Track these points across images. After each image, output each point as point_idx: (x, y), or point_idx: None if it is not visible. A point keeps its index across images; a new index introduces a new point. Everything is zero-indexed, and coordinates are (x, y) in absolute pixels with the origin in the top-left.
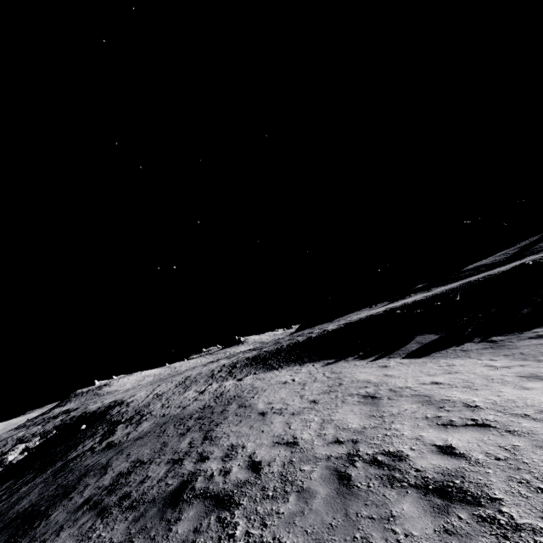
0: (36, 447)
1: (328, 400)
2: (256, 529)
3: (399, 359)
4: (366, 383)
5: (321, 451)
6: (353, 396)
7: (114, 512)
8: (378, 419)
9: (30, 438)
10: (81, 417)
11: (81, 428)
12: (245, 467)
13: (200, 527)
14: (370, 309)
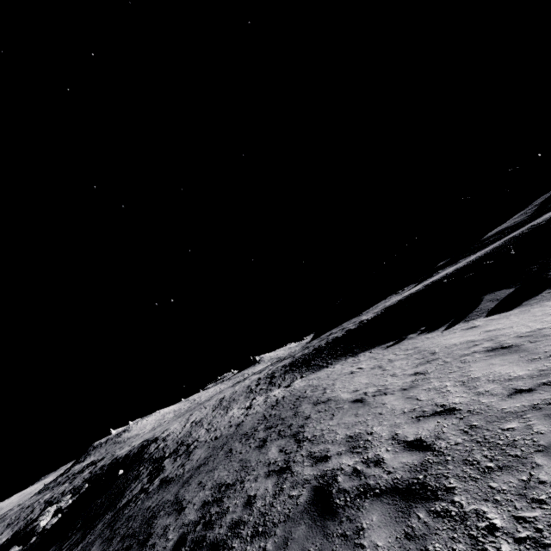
0: (69, 506)
1: (438, 367)
2: (529, 509)
3: (482, 318)
4: (471, 342)
5: (511, 405)
6: (471, 355)
7: (236, 545)
8: (550, 358)
9: (59, 498)
10: (113, 464)
11: (119, 473)
12: (402, 450)
13: (413, 530)
14: (398, 294)
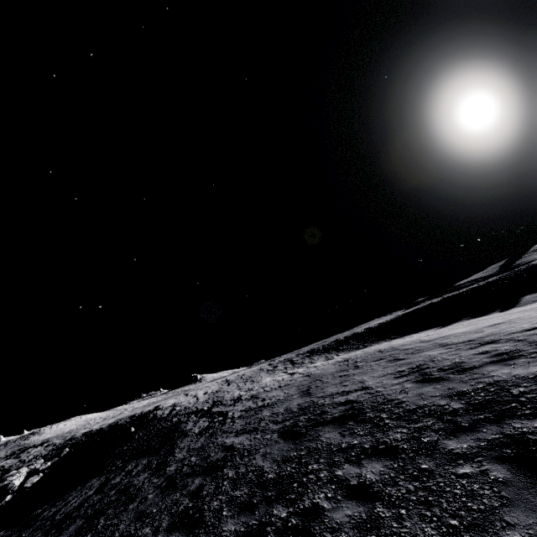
0: (50, 467)
1: None
2: None
3: None
4: None
5: None
6: None
7: (533, 350)
8: None
9: (20, 465)
10: (96, 433)
11: (132, 429)
12: None
13: None
14: (389, 315)
